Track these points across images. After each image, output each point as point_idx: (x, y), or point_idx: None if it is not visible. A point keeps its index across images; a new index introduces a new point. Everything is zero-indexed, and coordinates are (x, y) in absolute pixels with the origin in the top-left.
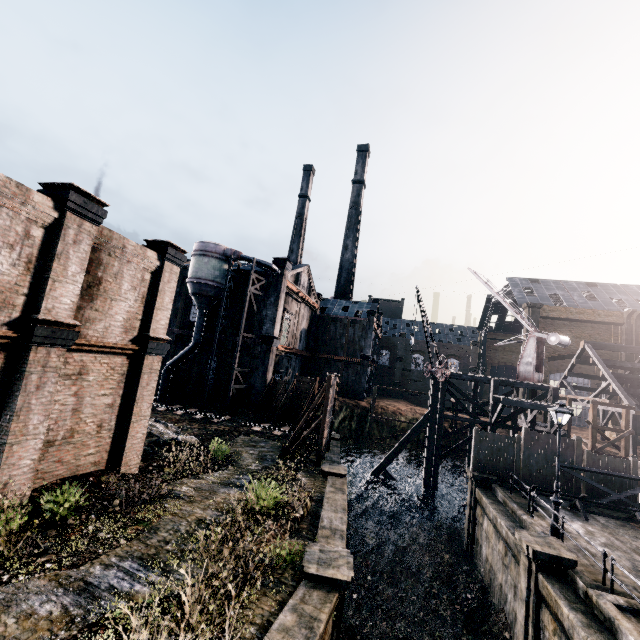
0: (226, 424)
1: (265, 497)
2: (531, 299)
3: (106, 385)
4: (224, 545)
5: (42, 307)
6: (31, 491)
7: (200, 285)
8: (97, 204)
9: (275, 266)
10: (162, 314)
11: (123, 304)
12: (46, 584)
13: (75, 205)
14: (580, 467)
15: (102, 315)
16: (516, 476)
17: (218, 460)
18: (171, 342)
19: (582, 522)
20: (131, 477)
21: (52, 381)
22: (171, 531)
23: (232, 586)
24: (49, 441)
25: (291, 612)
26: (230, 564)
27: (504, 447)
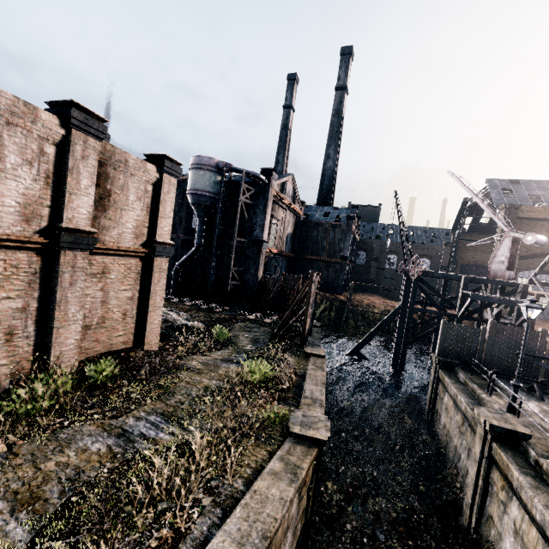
0: (226, 313)
1: (257, 372)
2: (509, 200)
3: (125, 282)
4: (225, 409)
5: (64, 217)
6: (79, 362)
7: (198, 196)
8: (97, 120)
9: (262, 176)
10: (165, 222)
11: (131, 213)
12: (95, 429)
13: (78, 122)
14: (542, 356)
15: (115, 223)
16: (478, 361)
17: (220, 342)
18: (178, 246)
19: (538, 402)
20: (153, 353)
21: (81, 279)
22: (185, 395)
23: (232, 439)
24: (87, 326)
25: (279, 461)
26: (230, 423)
27: (469, 337)
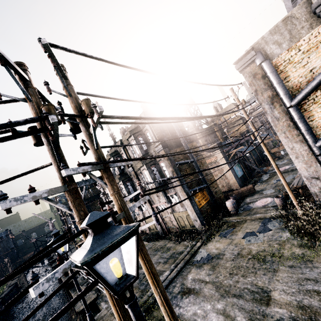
0: None
1: None
2: None
3: None
4: None
5: None
6: None
7: None
8: None
9: None
10: None
11: None
12: None
13: None
14: None
15: None
16: None
17: None
18: None
19: None
20: None
21: None
22: None
23: None
24: None
25: None
26: None
27: None
